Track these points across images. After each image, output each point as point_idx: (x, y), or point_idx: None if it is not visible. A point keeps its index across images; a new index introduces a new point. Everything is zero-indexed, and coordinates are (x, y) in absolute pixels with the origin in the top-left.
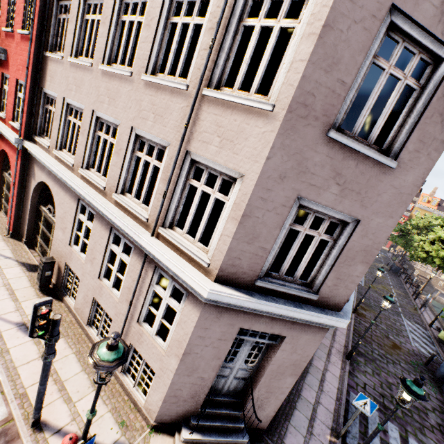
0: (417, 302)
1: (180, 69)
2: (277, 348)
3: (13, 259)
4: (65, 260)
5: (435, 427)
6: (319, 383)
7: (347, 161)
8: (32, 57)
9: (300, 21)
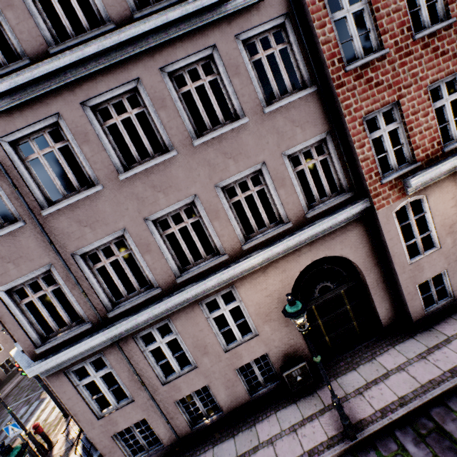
0: None
1: None
2: None
3: None
4: None
5: None
6: None
7: None
8: None
9: None
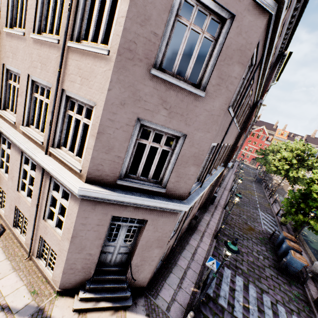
0: (271, 200)
1: (55, 29)
2: (144, 229)
3: None
4: None
5: (268, 276)
6: (192, 255)
7: (170, 92)
8: None
9: None
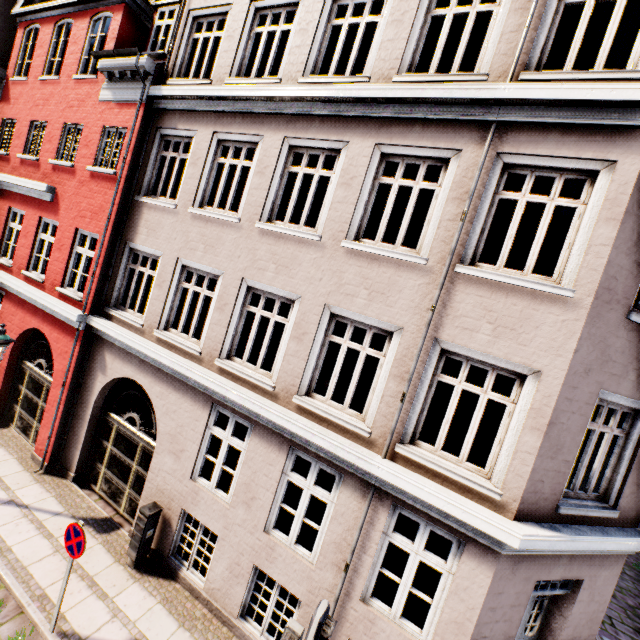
0: None
1: (402, 237)
2: (572, 599)
3: (66, 515)
4: (181, 505)
5: None
6: None
7: None
8: (118, 202)
9: (583, 202)
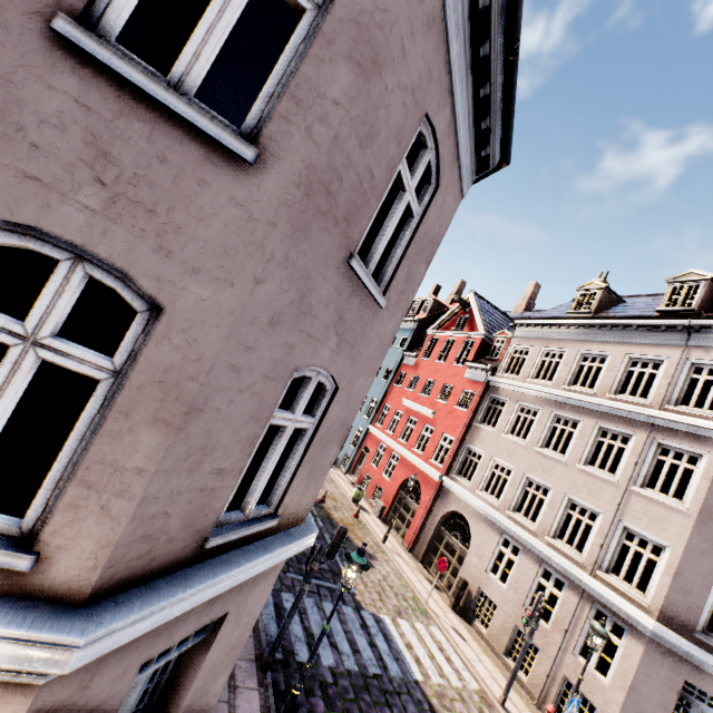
0: None
1: (607, 467)
2: None
3: (420, 573)
4: (478, 584)
5: None
6: None
7: None
8: (466, 425)
9: (697, 467)
